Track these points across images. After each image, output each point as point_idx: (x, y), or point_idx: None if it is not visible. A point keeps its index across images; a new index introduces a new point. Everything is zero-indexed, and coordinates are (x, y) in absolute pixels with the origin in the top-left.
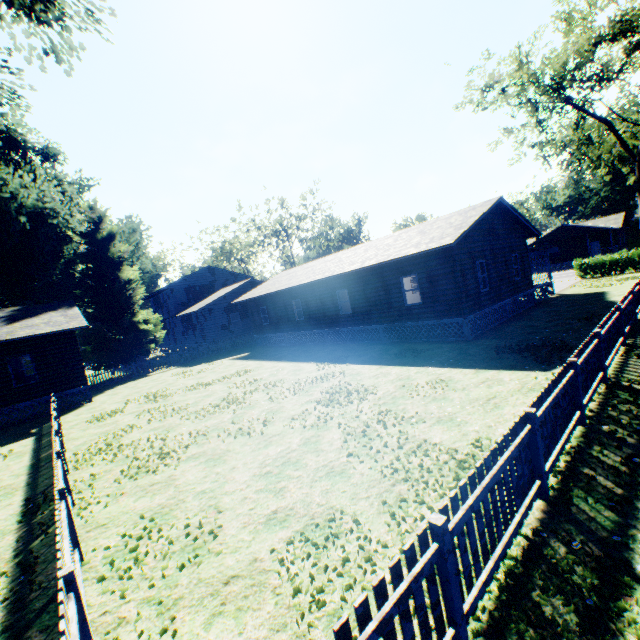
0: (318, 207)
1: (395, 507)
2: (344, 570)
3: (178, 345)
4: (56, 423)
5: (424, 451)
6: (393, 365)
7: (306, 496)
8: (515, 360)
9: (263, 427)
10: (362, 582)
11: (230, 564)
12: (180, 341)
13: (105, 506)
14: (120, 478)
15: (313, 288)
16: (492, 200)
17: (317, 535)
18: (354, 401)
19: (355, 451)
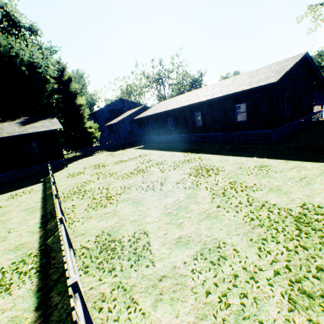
0: (180, 64)
1: (259, 243)
2: (237, 283)
3: (106, 140)
4: (52, 178)
5: (268, 209)
6: (229, 155)
7: (197, 230)
8: (310, 156)
9: (160, 186)
10: (251, 293)
11: (159, 268)
12: (107, 138)
13: (82, 223)
14: (87, 208)
15: (180, 111)
16: (301, 54)
17: (211, 256)
18: (211, 175)
19: (221, 205)
